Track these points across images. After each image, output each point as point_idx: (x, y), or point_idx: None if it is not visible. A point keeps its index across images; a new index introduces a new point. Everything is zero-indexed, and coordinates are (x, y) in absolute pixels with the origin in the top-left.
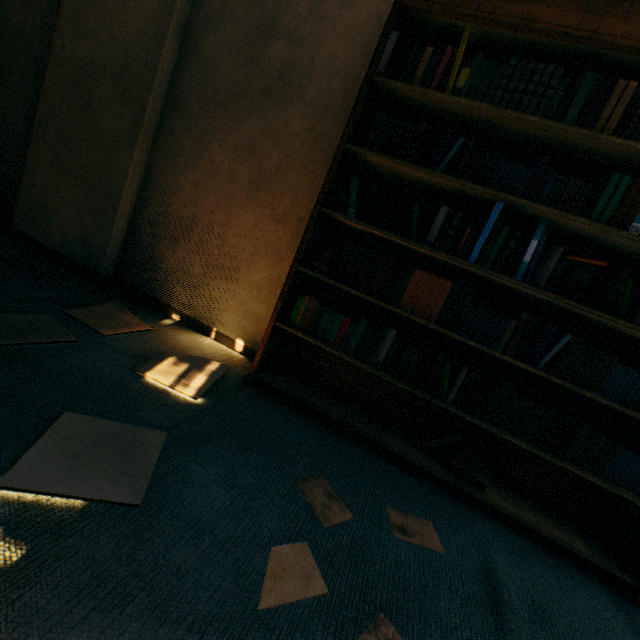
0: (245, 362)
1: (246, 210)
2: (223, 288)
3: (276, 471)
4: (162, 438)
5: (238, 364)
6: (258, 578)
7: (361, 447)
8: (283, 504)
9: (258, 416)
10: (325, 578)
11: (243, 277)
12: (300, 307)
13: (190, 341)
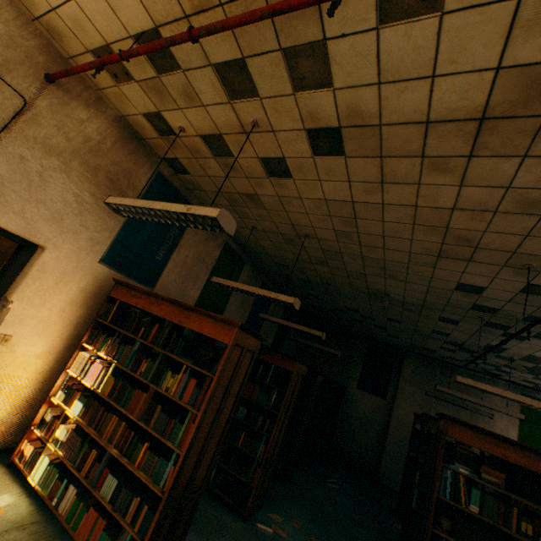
0: None
1: None
2: None
3: None
4: None
5: None
6: None
7: None
8: None
9: None
10: None
11: None
12: None
13: None
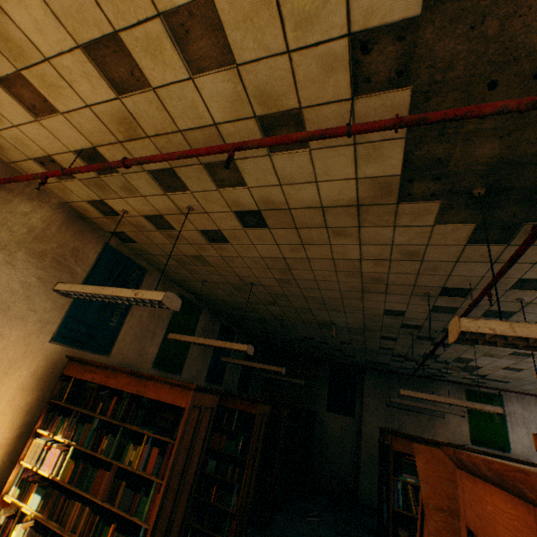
0: None
1: None
2: None
3: None
4: None
5: None
6: None
7: None
8: None
9: None
10: None
11: None
12: None
13: None
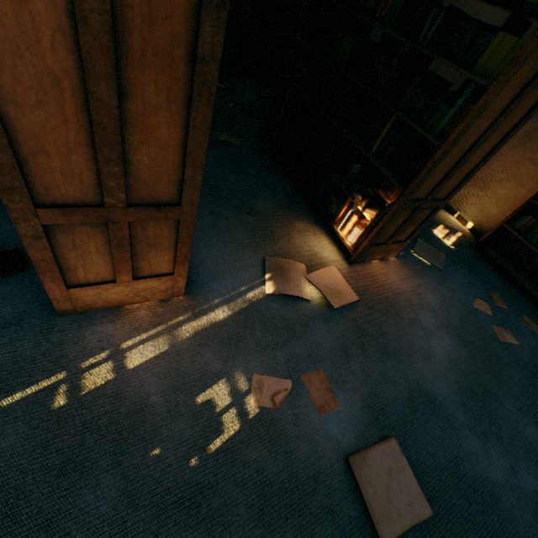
0: (469, 235)
1: (512, 152)
2: (473, 193)
3: (480, 283)
4: (443, 256)
5: (466, 235)
6: (472, 301)
7: (521, 294)
8: (481, 292)
9: (474, 262)
10: (491, 313)
11: (490, 190)
12: (522, 220)
13: (444, 217)
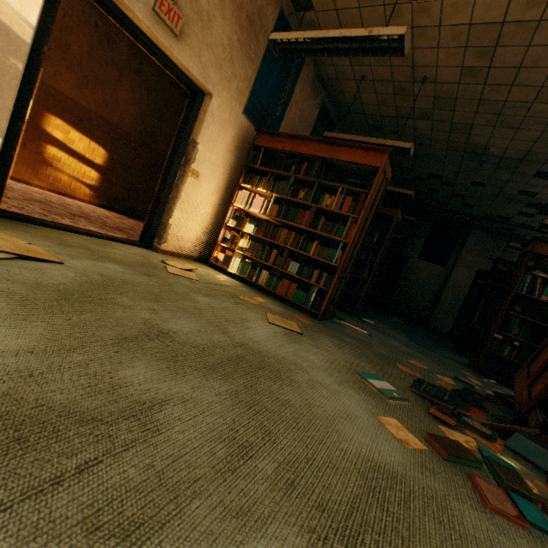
0: None
1: None
2: None
3: None
4: None
5: None
6: None
7: None
8: None
9: None
10: None
11: None
12: None
13: None
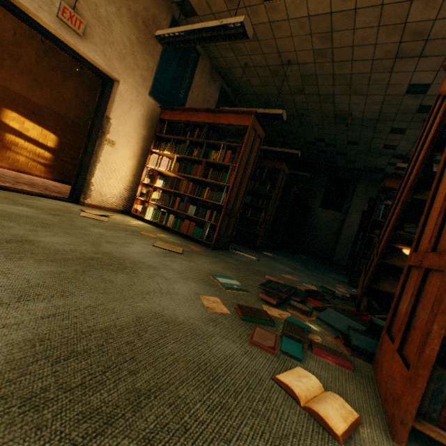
0: None
1: None
2: None
3: None
4: None
5: None
6: None
7: None
8: None
9: None
10: None
11: None
12: None
13: None
